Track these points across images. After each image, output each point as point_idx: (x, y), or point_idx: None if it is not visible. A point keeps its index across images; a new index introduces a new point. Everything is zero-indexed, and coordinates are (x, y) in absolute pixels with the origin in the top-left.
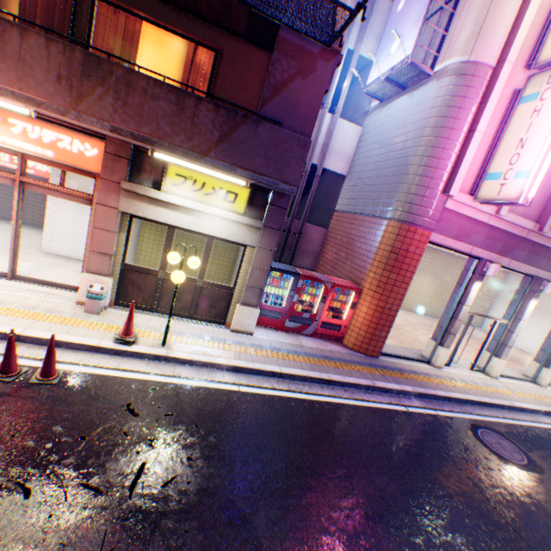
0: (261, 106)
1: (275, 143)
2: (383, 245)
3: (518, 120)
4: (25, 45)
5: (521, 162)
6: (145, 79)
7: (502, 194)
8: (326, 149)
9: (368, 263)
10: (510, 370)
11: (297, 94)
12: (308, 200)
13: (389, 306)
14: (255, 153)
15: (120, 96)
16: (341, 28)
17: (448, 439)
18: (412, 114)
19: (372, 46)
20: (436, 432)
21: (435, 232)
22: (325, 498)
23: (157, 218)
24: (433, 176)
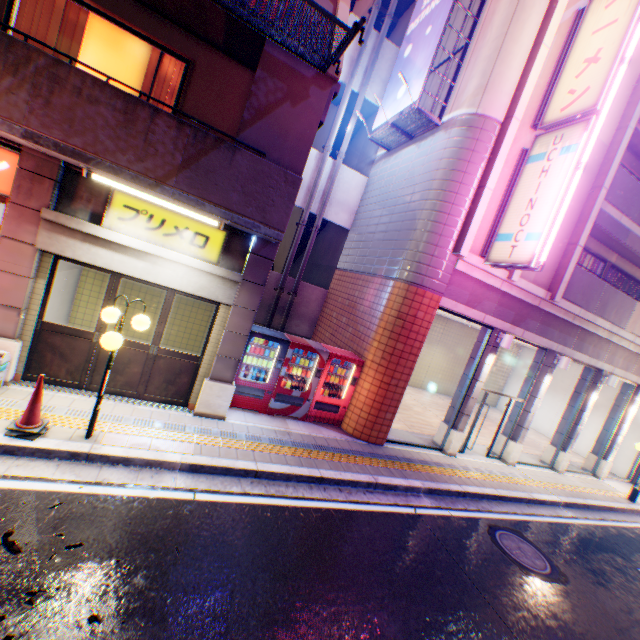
0: (240, 130)
1: (257, 176)
2: (389, 310)
3: (527, 179)
4: None
5: (531, 223)
6: (80, 75)
7: (514, 256)
8: (327, 197)
9: (372, 329)
10: (528, 455)
11: (286, 121)
12: (305, 254)
13: (396, 382)
14: (230, 186)
15: (40, 93)
16: (337, 50)
17: (464, 548)
18: (420, 165)
19: (378, 92)
20: (449, 540)
21: (445, 296)
22: None
23: (94, 261)
24: (442, 233)
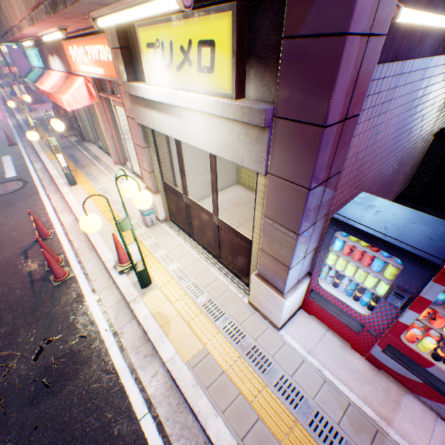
0: None
1: None
2: None
3: None
4: None
5: None
6: None
7: None
8: None
9: None
10: None
11: None
12: None
13: None
14: None
15: None
16: None
17: None
18: None
19: None
20: None
21: None
22: None
23: (154, 126)
24: None
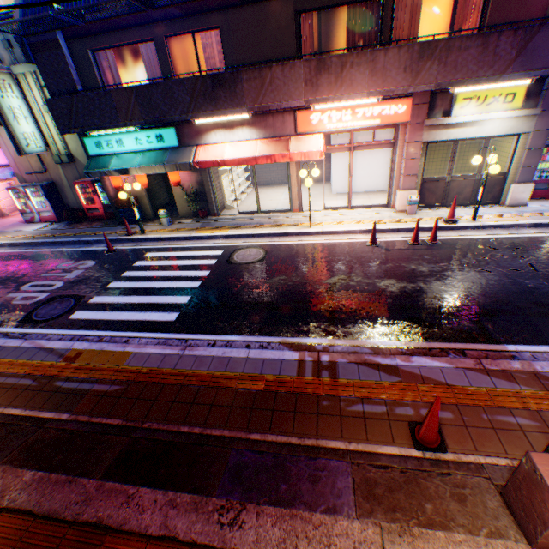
0: None
1: None
2: None
3: None
4: (385, 59)
5: None
6: (458, 40)
7: None
8: None
9: None
10: None
11: None
12: None
13: None
14: (547, 53)
15: (440, 62)
16: None
17: None
18: None
19: None
20: None
21: None
22: None
23: (447, 138)
24: None
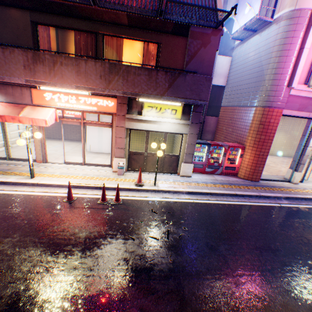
0: (185, 66)
1: (194, 82)
2: (254, 121)
3: None
4: (87, 66)
5: None
6: (134, 68)
7: None
8: (212, 74)
9: (247, 132)
10: None
11: (202, 56)
12: None
13: (262, 154)
14: (185, 89)
15: (124, 78)
16: (223, 20)
17: (307, 217)
18: (263, 46)
19: None
20: (299, 215)
21: (285, 109)
22: (248, 242)
23: (141, 128)
24: (280, 78)
